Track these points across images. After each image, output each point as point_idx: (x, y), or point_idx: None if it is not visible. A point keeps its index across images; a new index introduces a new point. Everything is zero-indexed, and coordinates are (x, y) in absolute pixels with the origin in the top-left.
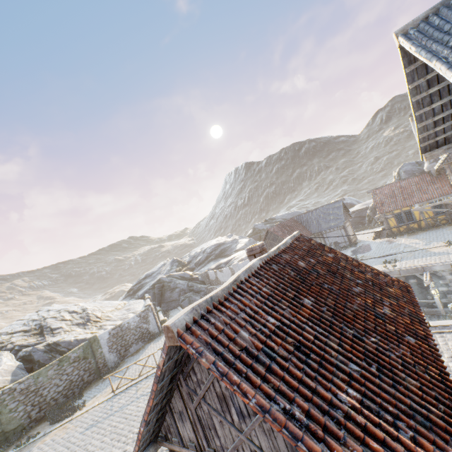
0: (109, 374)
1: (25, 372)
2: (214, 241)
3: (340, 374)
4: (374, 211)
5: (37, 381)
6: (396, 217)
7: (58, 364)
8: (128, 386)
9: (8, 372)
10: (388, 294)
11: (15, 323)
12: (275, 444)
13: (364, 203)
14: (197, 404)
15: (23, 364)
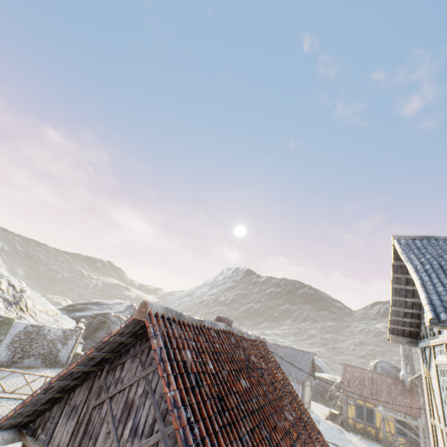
0: None
1: None
2: None
3: (241, 445)
4: (339, 389)
5: None
6: (357, 408)
7: None
8: None
9: None
10: (313, 446)
11: None
12: None
13: (332, 376)
14: (100, 402)
15: None
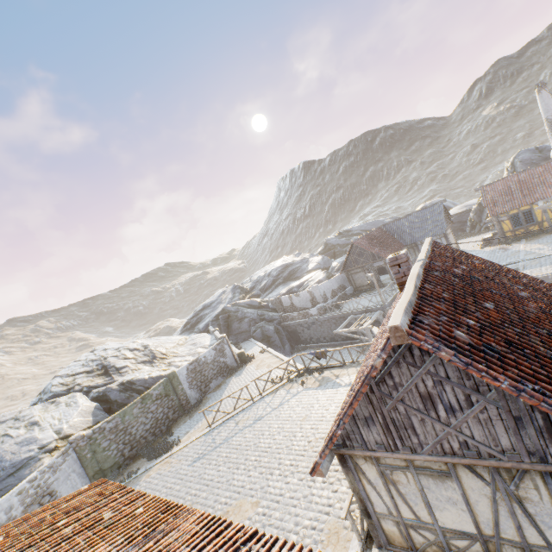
0: (194, 411)
1: (103, 413)
2: (279, 262)
3: None
4: (479, 214)
5: (124, 420)
6: (512, 219)
7: (141, 402)
8: (225, 420)
9: (88, 413)
10: None
11: (72, 364)
12: (492, 431)
13: (462, 205)
14: (392, 407)
15: (99, 405)
